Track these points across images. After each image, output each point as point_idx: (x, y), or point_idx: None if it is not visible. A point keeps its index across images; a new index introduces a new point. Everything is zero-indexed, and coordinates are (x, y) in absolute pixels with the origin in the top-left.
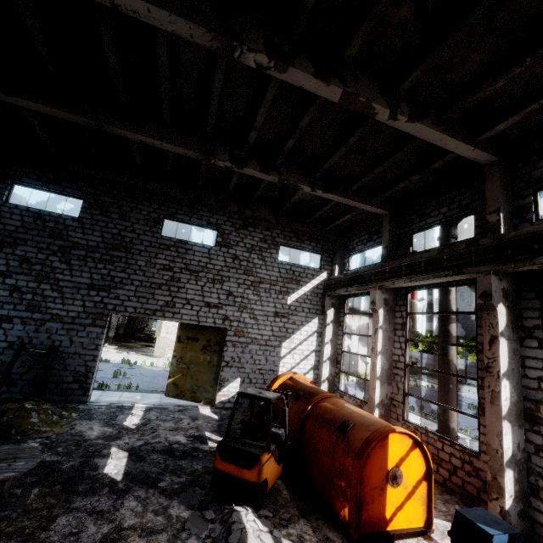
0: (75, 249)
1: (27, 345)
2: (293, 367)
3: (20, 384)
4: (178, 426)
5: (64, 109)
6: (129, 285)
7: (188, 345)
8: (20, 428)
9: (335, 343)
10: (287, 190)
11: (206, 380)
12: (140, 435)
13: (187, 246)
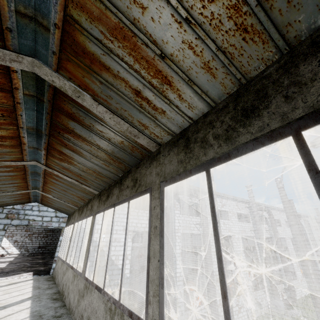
0: None
1: None
2: None
3: None
4: None
5: None
6: None
7: None
8: None
9: None
10: None
11: None
12: None
13: None
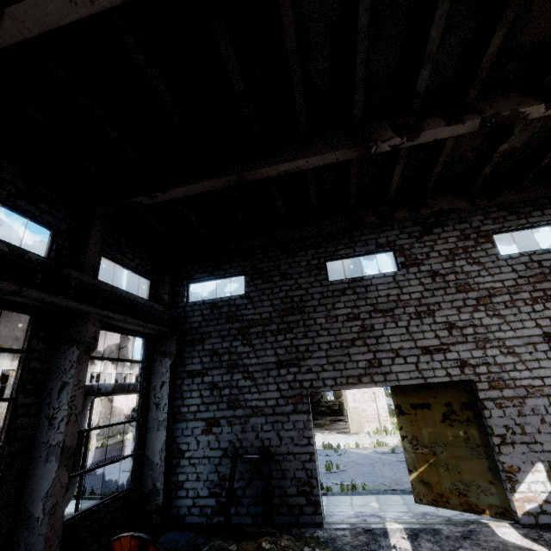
0: (251, 327)
1: (239, 450)
2: None
3: (245, 503)
4: None
5: (207, 178)
6: (317, 351)
7: (418, 417)
8: None
9: None
10: (506, 125)
11: (475, 472)
12: None
13: (365, 282)
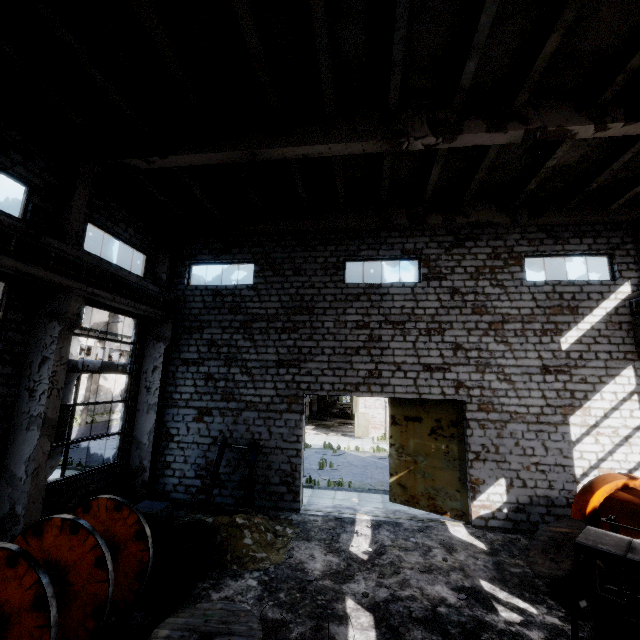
0: (255, 321)
1: (229, 440)
2: (602, 459)
3: (230, 486)
4: (430, 562)
5: (214, 149)
6: (319, 355)
7: (408, 428)
8: (235, 552)
9: None
10: (547, 144)
11: (447, 481)
12: (378, 575)
13: (381, 290)
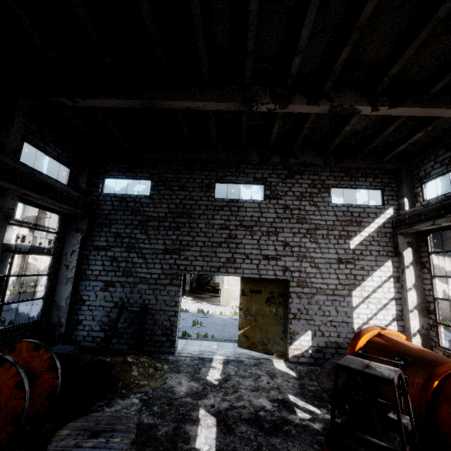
0: (150, 221)
1: (126, 304)
2: (370, 318)
3: (125, 337)
4: (258, 385)
5: (123, 97)
6: (194, 246)
7: (252, 298)
8: (125, 381)
9: (421, 288)
10: (342, 116)
11: (275, 332)
12: (223, 394)
13: (239, 204)
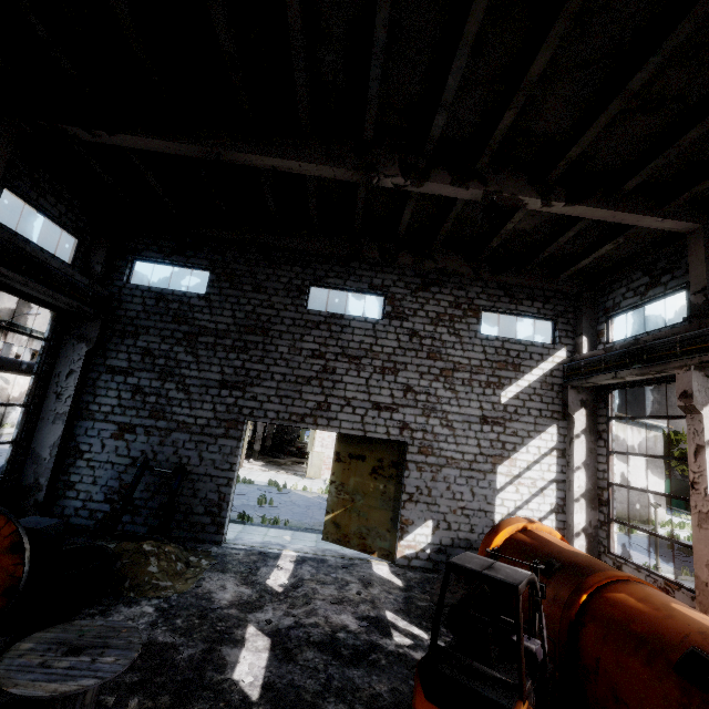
0: (202, 335)
1: (151, 462)
2: (520, 507)
3: (145, 513)
4: (343, 595)
5: (173, 138)
6: (268, 380)
7: (351, 466)
8: (135, 579)
9: (593, 468)
10: (500, 208)
11: (380, 520)
12: (289, 606)
13: (343, 321)
